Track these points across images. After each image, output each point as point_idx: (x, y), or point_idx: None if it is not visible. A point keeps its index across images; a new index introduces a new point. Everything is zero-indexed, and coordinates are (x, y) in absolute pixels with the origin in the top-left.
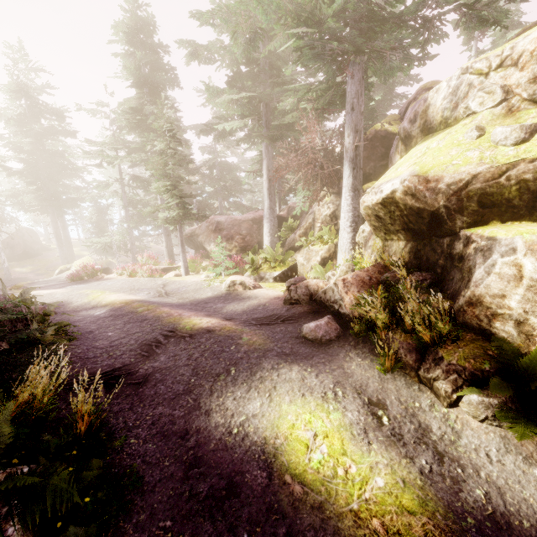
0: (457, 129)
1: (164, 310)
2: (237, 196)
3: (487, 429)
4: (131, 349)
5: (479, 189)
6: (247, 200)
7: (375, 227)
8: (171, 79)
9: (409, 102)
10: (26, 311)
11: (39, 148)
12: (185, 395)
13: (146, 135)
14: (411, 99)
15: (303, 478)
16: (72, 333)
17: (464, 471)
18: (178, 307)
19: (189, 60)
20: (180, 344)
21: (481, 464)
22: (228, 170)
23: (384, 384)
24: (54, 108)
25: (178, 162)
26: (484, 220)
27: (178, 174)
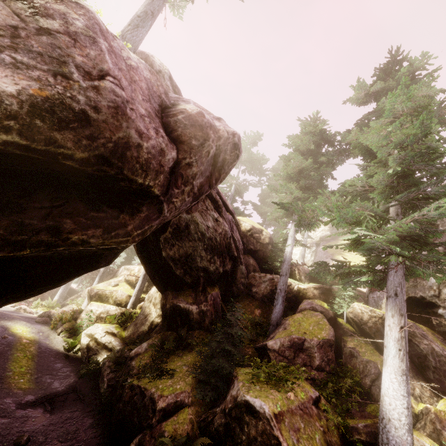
0: (112, 279)
1: None
2: None
3: (62, 339)
4: None
5: (100, 293)
6: None
7: (88, 300)
8: None
9: None
10: None
11: None
12: None
13: None
14: None
15: (13, 331)
16: None
17: (49, 341)
18: None
19: None
20: None
21: (54, 341)
22: None
23: (48, 331)
24: None
25: None
26: (97, 300)
27: None
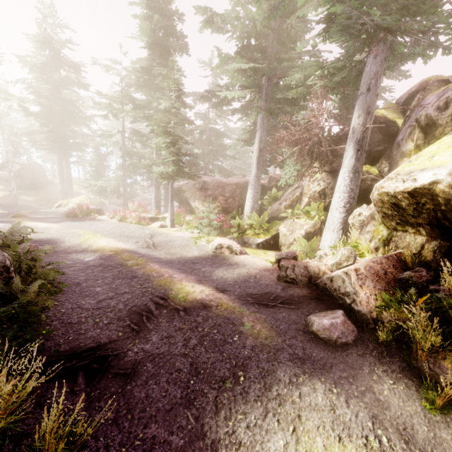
0: None
1: (154, 268)
2: (220, 160)
3: None
4: (119, 317)
5: None
6: (227, 164)
7: (386, 215)
8: (181, 45)
9: (411, 93)
10: (10, 261)
11: (55, 94)
12: (183, 407)
13: (152, 94)
14: (413, 90)
15: None
16: (59, 283)
17: None
18: (167, 265)
19: (203, 27)
20: (174, 320)
21: None
22: (216, 136)
23: (436, 431)
24: (73, 62)
25: (180, 121)
26: None
27: (178, 133)
